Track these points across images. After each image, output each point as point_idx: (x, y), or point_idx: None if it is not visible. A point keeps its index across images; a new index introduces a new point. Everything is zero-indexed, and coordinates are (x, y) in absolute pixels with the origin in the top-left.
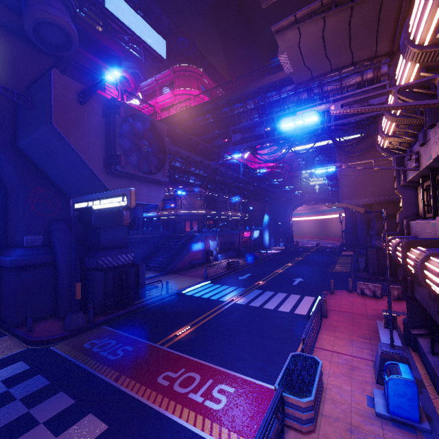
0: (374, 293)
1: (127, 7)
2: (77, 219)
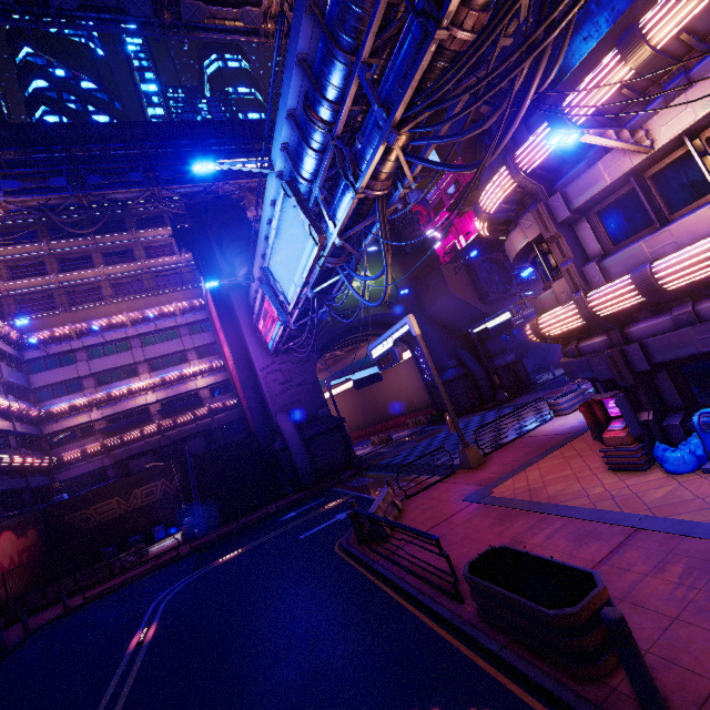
0: None
1: None
2: (466, 344)
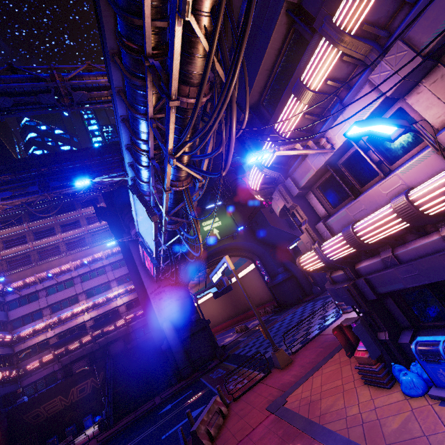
0: None
1: None
2: (288, 255)
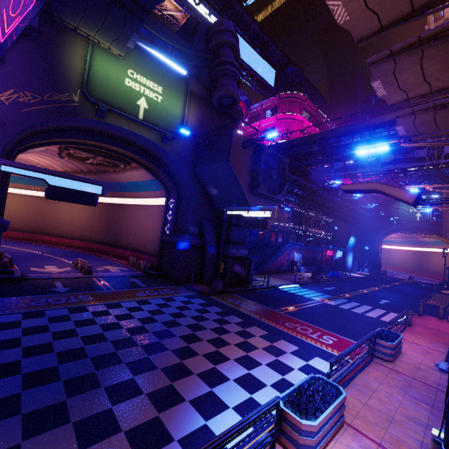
0: None
1: (250, 48)
2: (216, 220)
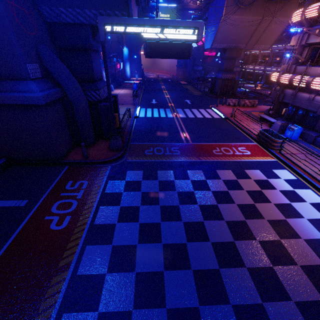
0: (234, 104)
1: None
2: (51, 42)
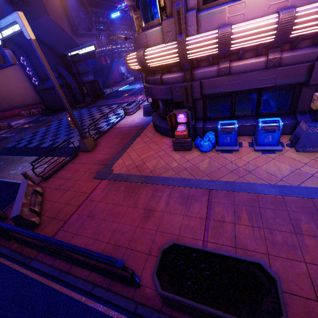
0: None
1: None
2: (63, 63)
